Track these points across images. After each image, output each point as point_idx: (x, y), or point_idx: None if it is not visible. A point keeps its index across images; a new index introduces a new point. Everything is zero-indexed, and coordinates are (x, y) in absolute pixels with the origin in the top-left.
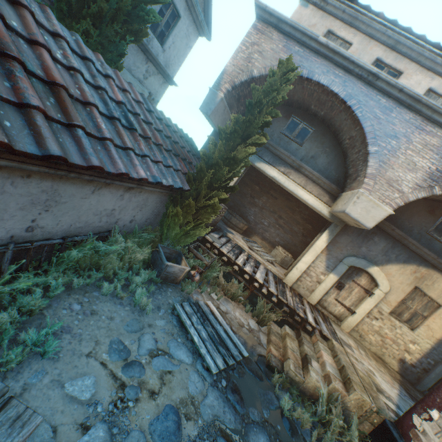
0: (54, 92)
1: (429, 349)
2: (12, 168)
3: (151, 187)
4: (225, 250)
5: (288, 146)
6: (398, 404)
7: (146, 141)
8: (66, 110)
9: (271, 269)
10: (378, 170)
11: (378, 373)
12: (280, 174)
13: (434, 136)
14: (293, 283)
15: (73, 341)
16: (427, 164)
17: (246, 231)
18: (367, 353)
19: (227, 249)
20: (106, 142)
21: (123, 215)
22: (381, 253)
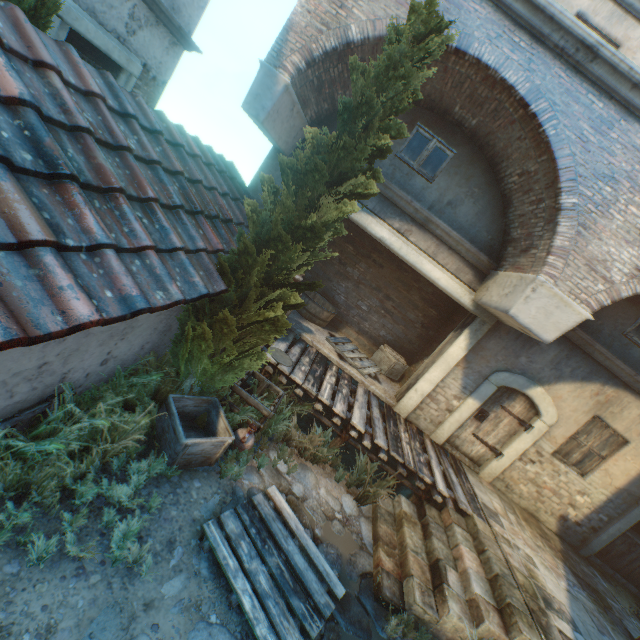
0: None
1: (604, 501)
2: None
3: None
4: (299, 377)
5: (408, 182)
6: (572, 617)
7: (107, 200)
8: None
9: (375, 392)
10: (573, 242)
11: (537, 558)
12: (393, 233)
13: None
14: (409, 412)
15: None
16: None
17: (333, 319)
18: (518, 515)
19: (303, 373)
20: None
21: (79, 362)
22: (550, 365)
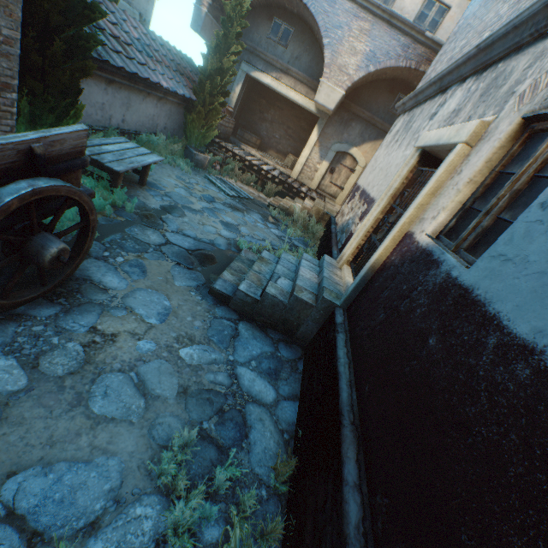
0: (118, 42)
1: None
2: (116, 84)
3: (172, 98)
4: (237, 151)
5: (275, 51)
6: None
7: (160, 65)
8: (127, 51)
9: (280, 169)
10: (331, 60)
11: None
12: (273, 80)
13: (366, 22)
14: (298, 177)
15: (160, 172)
16: (363, 47)
17: (262, 148)
18: None
19: (239, 152)
20: (145, 66)
21: (160, 122)
22: (358, 136)
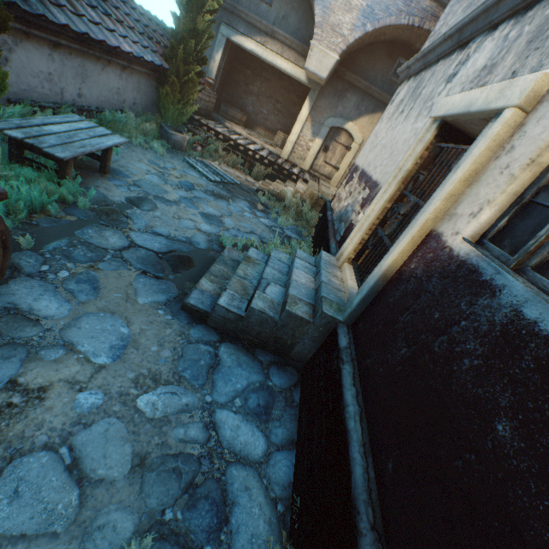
0: None
1: None
2: (64, 48)
3: (139, 67)
4: (220, 130)
5: (259, 10)
6: None
7: (121, 26)
8: (74, 5)
9: (269, 149)
10: (323, 18)
11: None
12: (258, 46)
13: None
14: (289, 157)
15: (128, 156)
16: (359, 2)
17: (249, 125)
18: None
19: (222, 130)
20: (100, 26)
21: (127, 97)
22: (354, 108)
